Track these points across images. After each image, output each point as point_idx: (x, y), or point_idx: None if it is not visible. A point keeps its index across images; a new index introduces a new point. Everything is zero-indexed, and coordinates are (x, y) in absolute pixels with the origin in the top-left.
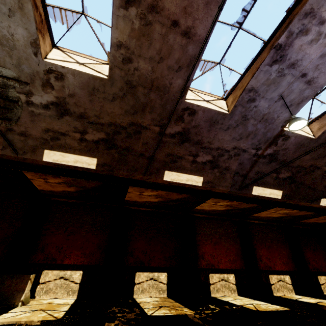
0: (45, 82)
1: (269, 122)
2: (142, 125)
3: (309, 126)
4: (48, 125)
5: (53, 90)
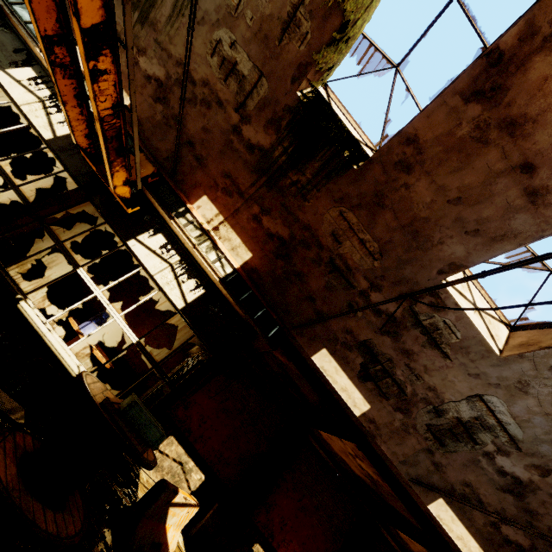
0: (544, 467)
1: None
2: None
3: None
4: (476, 481)
5: (539, 475)
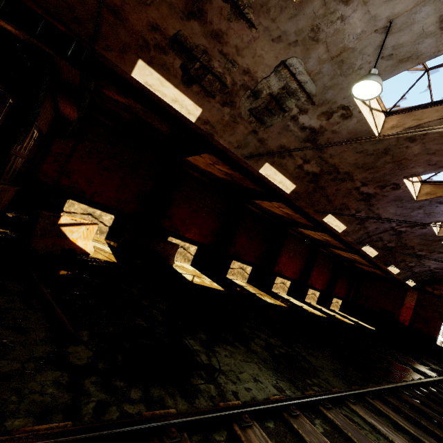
0: (329, 112)
1: (429, 216)
2: (352, 177)
3: (442, 224)
4: (288, 142)
5: (326, 120)
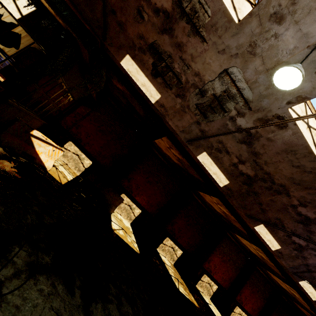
0: (265, 119)
1: None
2: (288, 192)
3: None
4: (225, 139)
5: None
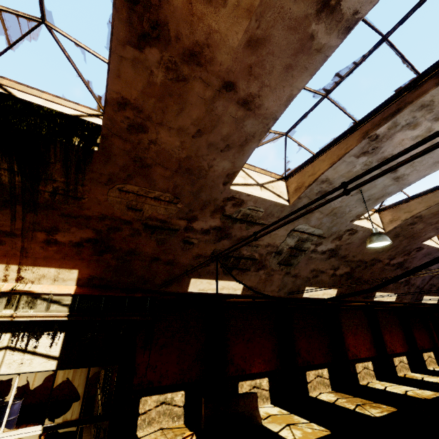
0: (339, 236)
1: None
2: (379, 259)
3: None
4: (316, 265)
5: (338, 241)
